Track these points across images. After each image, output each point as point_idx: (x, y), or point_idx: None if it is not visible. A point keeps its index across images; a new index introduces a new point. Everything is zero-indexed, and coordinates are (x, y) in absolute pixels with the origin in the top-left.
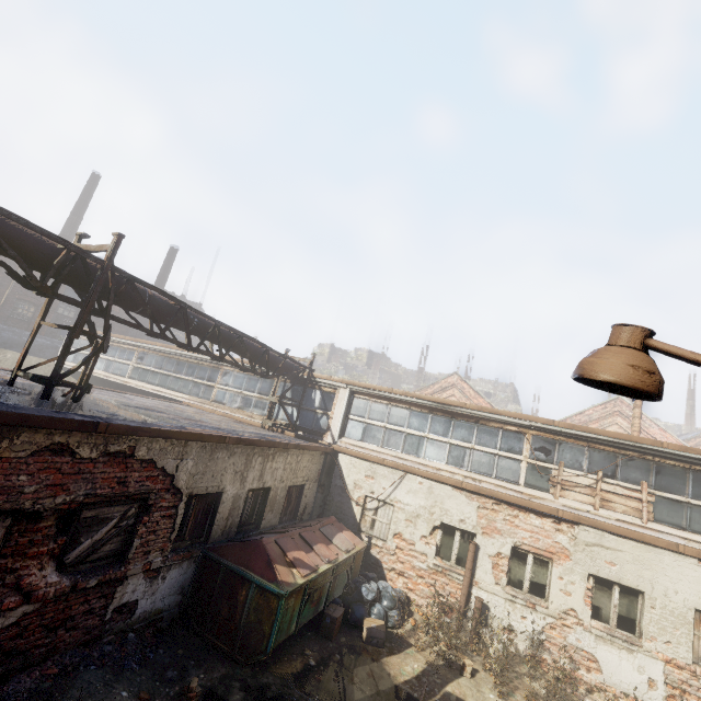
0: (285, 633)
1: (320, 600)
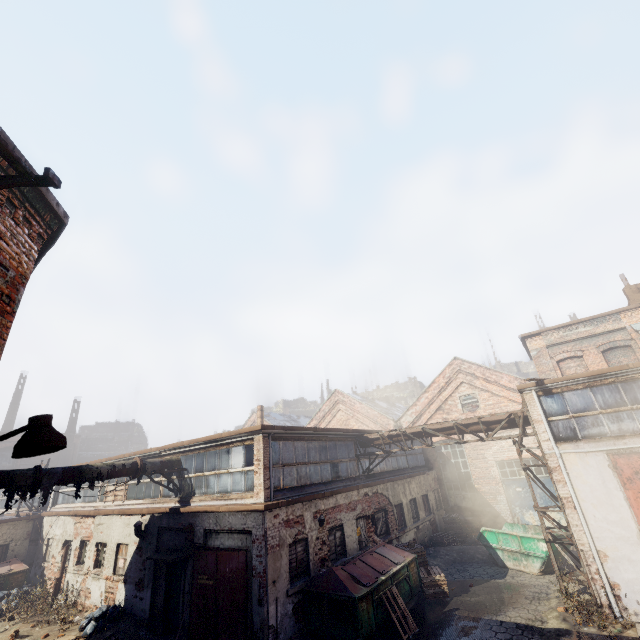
0: None
1: None
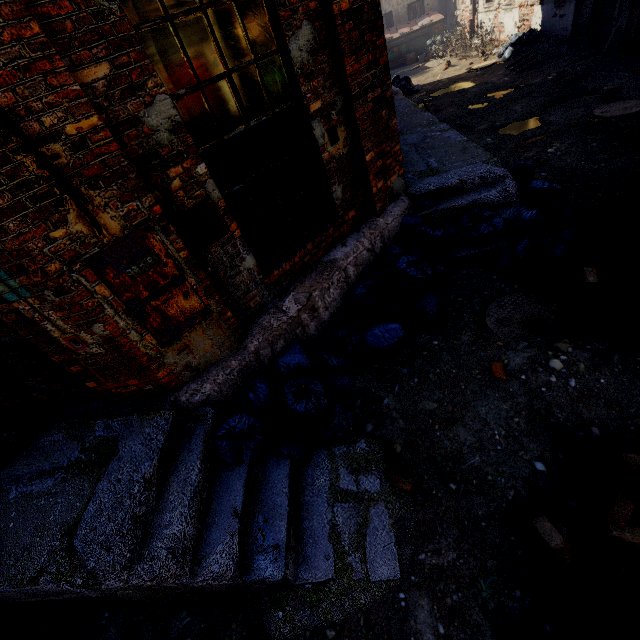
0: None
1: (401, 52)
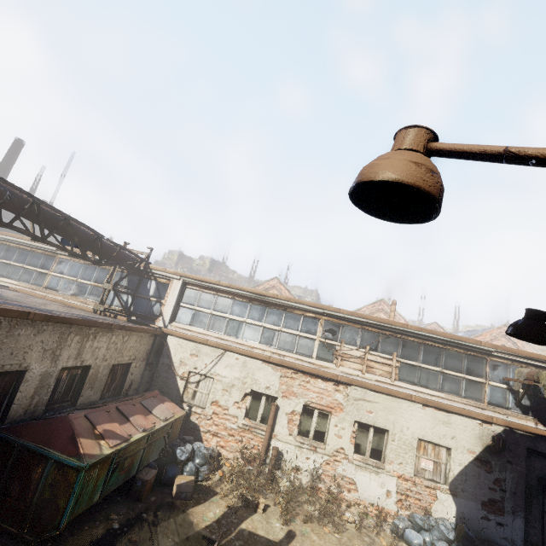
0: (86, 504)
1: (132, 466)
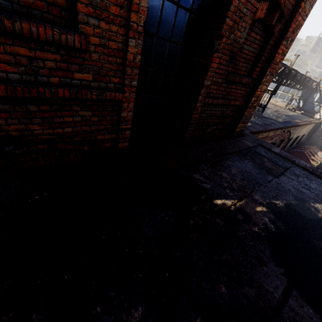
0: None
1: None
